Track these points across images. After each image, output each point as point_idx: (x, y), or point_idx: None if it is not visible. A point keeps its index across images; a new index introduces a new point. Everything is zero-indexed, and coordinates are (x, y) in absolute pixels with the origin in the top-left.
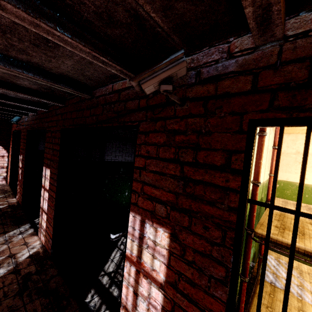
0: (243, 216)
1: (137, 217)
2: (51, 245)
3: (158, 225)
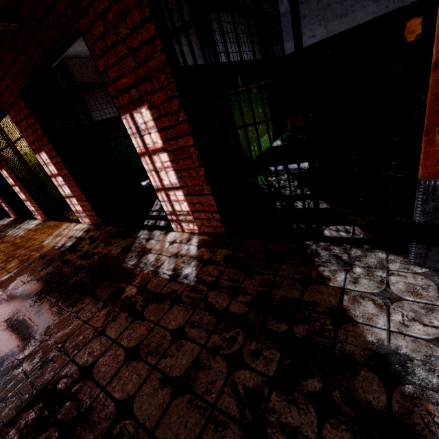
0: (0, 156)
1: (1, 171)
2: (15, 213)
3: (3, 169)
